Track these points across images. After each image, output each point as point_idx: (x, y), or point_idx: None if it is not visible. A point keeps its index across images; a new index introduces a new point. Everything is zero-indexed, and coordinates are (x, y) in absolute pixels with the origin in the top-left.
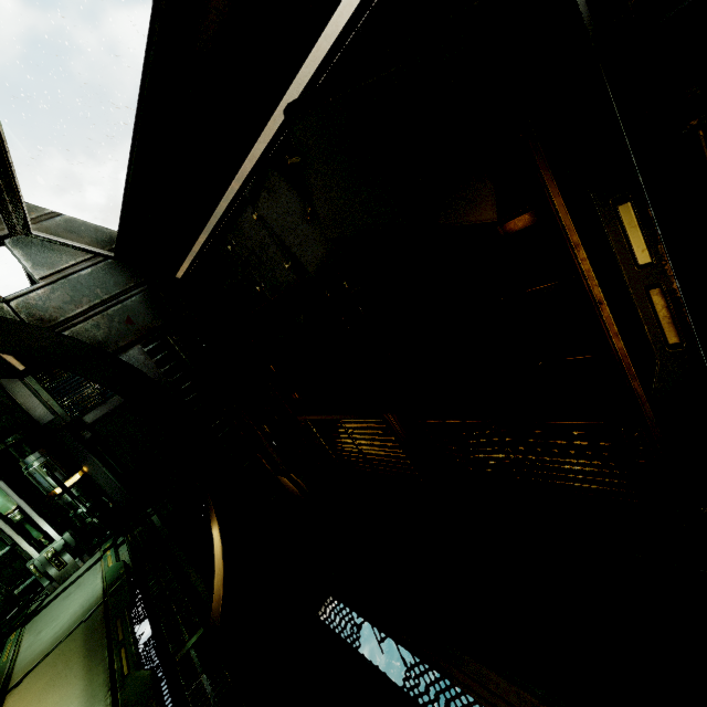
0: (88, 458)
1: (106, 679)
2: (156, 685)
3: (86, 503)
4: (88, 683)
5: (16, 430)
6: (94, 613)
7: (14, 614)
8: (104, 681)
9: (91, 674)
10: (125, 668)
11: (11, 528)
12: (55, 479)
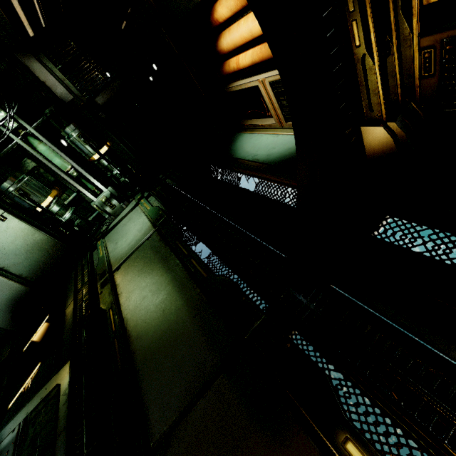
0: (108, 135)
1: (187, 277)
2: (240, 288)
3: (117, 167)
4: (173, 276)
5: (47, 106)
6: (152, 236)
7: (94, 231)
8: (186, 277)
9: (172, 271)
10: (202, 273)
11: (73, 181)
12: (92, 148)
